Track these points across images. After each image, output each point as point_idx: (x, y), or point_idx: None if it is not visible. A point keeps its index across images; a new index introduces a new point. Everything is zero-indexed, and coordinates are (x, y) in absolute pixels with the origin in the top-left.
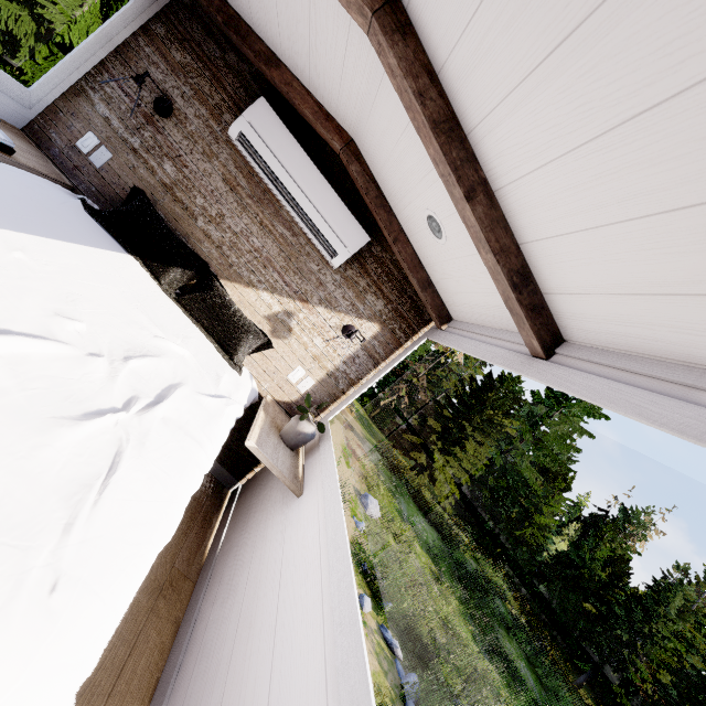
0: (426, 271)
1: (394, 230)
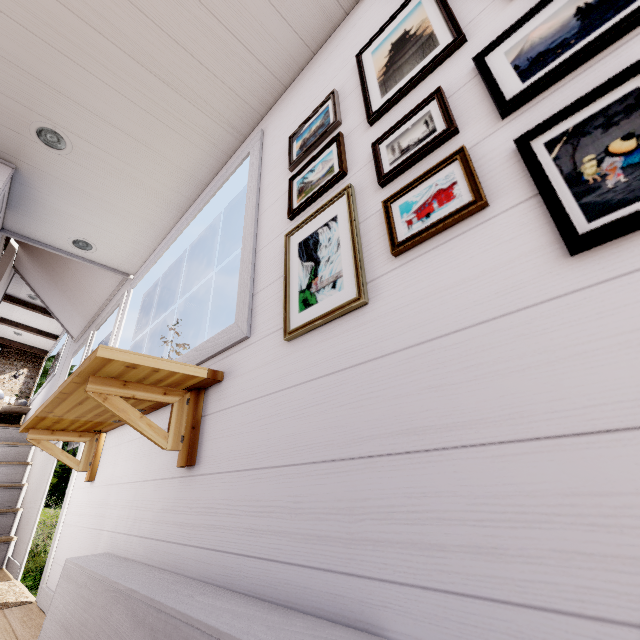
0: (29, 345)
1: (8, 341)
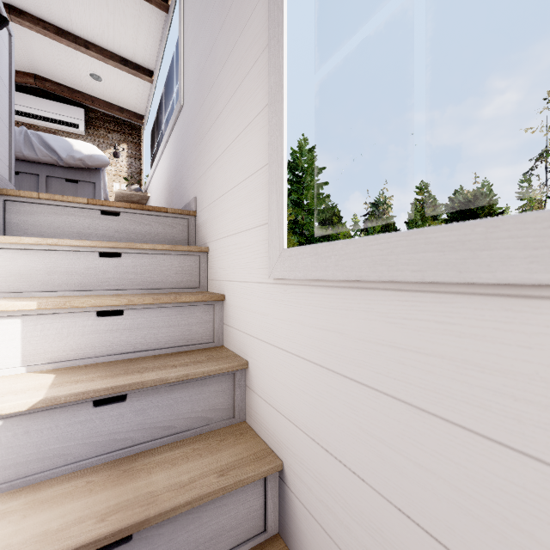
0: (116, 105)
1: (88, 98)
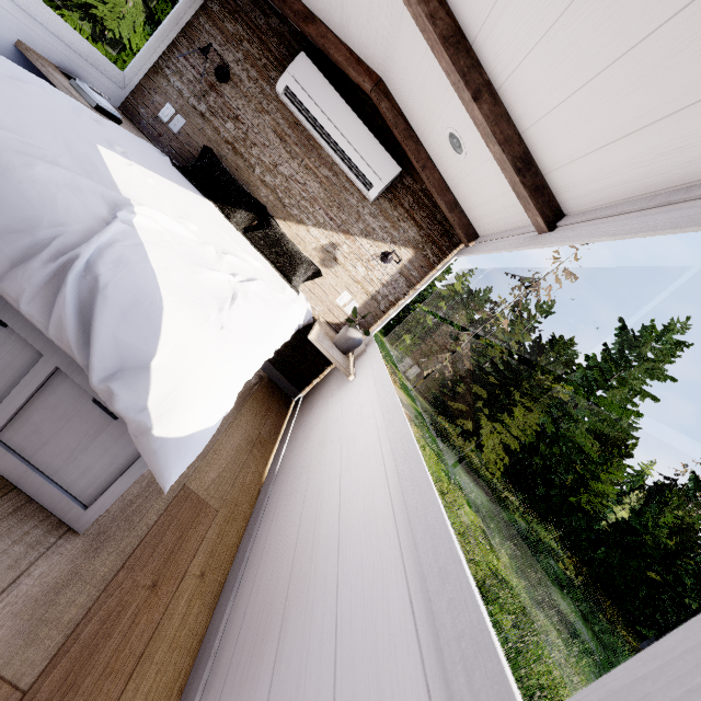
0: (452, 194)
1: (422, 158)
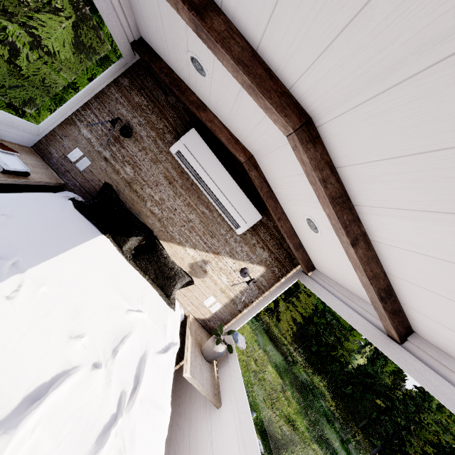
0: (298, 238)
1: (278, 212)
